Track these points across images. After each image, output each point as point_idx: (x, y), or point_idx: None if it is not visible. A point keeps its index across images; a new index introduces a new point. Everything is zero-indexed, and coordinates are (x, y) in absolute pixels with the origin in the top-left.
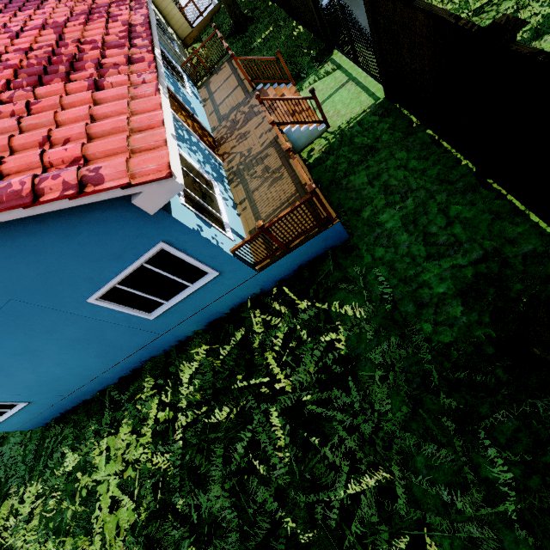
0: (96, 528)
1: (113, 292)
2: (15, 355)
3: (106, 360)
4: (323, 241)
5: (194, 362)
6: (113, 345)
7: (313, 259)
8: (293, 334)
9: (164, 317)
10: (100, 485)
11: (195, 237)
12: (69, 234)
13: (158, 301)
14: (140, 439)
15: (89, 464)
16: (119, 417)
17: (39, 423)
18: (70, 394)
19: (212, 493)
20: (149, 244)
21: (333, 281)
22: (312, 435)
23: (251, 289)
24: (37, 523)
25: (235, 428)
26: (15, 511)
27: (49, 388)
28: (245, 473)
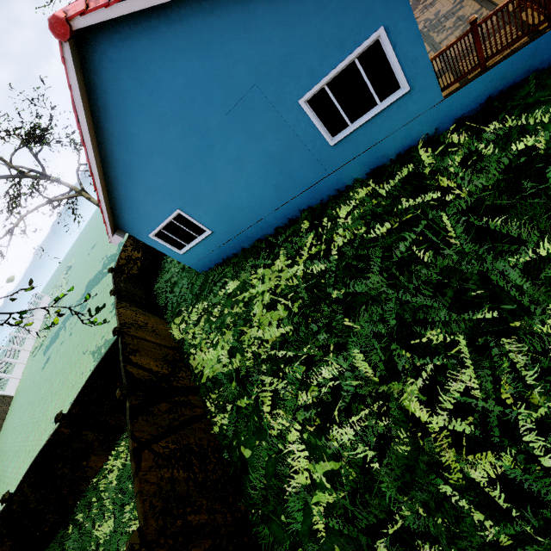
0: (254, 319)
1: (319, 97)
2: (229, 162)
3: (277, 196)
4: (529, 58)
5: (354, 200)
6: (290, 176)
7: (507, 88)
8: (473, 155)
9: (340, 147)
10: (255, 299)
11: (410, 26)
12: (322, 3)
13: (345, 121)
14: (292, 267)
15: (248, 284)
16: (274, 252)
17: (206, 265)
18: (237, 235)
19: (370, 280)
20: (371, 30)
21: (532, 101)
22: (485, 236)
23: (427, 125)
24: (203, 325)
25: (391, 246)
26: (185, 321)
27: (229, 219)
28: (400, 274)
